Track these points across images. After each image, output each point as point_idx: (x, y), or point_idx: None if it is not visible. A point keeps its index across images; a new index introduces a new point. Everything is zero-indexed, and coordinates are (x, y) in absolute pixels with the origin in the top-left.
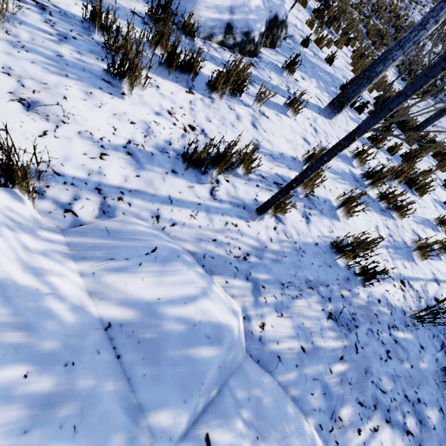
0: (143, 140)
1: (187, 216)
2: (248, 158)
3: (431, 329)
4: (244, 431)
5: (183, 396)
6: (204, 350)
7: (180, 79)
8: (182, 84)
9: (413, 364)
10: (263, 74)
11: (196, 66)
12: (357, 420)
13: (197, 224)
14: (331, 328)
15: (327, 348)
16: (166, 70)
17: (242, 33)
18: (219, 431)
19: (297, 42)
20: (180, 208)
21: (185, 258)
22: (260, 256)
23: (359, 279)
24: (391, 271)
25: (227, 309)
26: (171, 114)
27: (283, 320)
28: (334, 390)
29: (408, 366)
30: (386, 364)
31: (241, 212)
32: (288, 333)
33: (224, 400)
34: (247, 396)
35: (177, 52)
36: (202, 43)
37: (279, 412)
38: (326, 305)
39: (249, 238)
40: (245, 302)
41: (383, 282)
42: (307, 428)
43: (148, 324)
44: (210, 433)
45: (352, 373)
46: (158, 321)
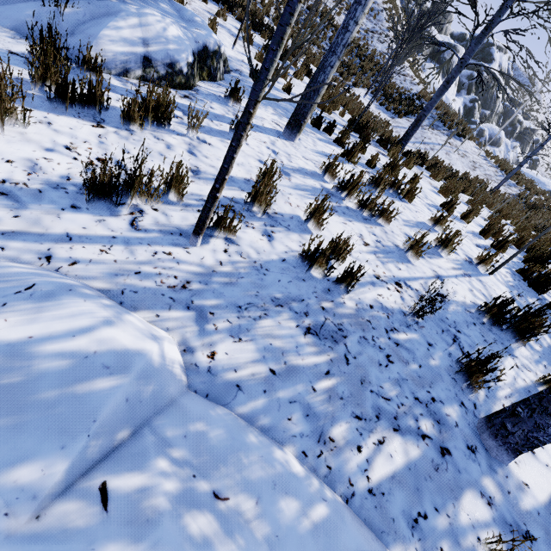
0: (25, 178)
1: (95, 252)
2: (177, 180)
3: (439, 325)
4: (169, 470)
5: (61, 442)
6: (100, 382)
7: (83, 115)
8: (87, 119)
9: (421, 363)
10: (201, 105)
11: (101, 98)
12: (355, 437)
13: (111, 258)
14: (310, 343)
15: (307, 365)
16: (61, 106)
17: (164, 65)
18: (125, 475)
19: (246, 75)
20: (84, 244)
21: (81, 292)
22: (207, 282)
23: (343, 288)
24: (383, 275)
25: (142, 335)
26: (70, 149)
27: (243, 344)
28: (320, 409)
29: (416, 366)
30: (387, 370)
31: (176, 239)
32: (250, 358)
33: (140, 441)
34: (183, 433)
35: (79, 89)
36: (115, 79)
37: (233, 443)
38: (302, 321)
39: (190, 265)
40: (186, 333)
41: (374, 287)
42: (279, 455)
43: (9, 368)
44: (110, 481)
45: (343, 387)
46: (26, 362)
